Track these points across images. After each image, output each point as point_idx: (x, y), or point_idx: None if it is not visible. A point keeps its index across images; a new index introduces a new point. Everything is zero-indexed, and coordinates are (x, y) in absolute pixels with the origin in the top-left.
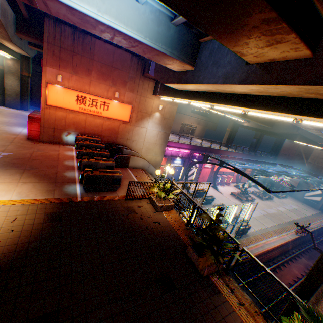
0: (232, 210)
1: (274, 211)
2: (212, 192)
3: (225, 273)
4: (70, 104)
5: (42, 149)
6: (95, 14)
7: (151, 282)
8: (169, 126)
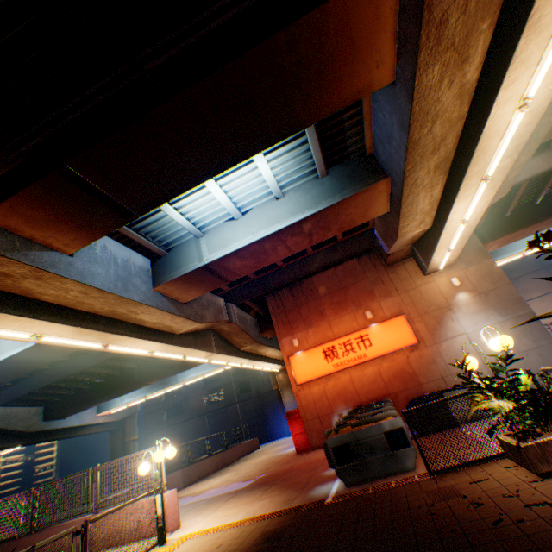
0: None
1: None
2: None
3: None
4: (320, 367)
5: (309, 455)
6: (251, 239)
7: None
8: (512, 298)
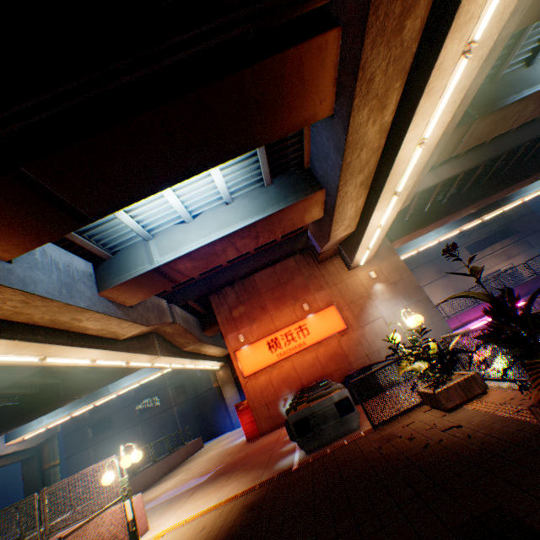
0: None
1: None
2: None
3: None
4: (266, 358)
5: (261, 440)
6: (204, 242)
7: None
8: (414, 286)
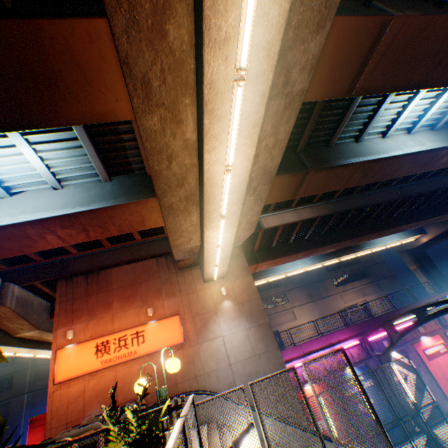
0: None
1: None
2: None
3: None
4: (88, 363)
5: None
6: (8, 221)
7: None
8: (259, 309)
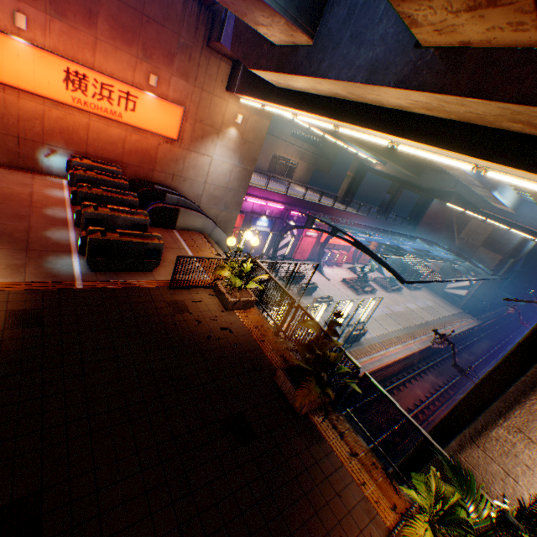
0: (345, 307)
1: (402, 308)
2: (314, 276)
3: (332, 409)
4: (52, 88)
5: None
6: None
7: (215, 431)
8: (254, 158)
